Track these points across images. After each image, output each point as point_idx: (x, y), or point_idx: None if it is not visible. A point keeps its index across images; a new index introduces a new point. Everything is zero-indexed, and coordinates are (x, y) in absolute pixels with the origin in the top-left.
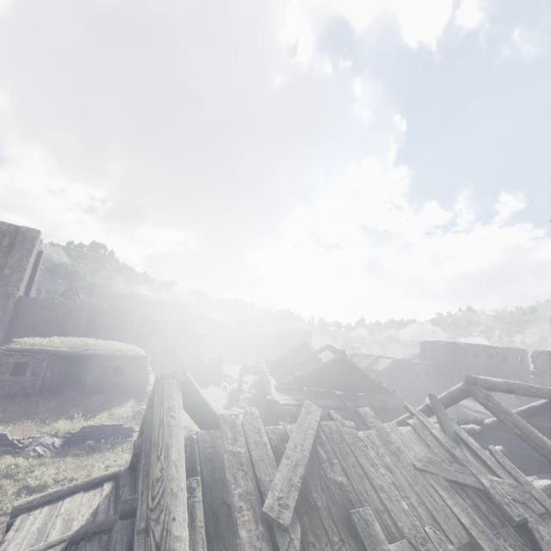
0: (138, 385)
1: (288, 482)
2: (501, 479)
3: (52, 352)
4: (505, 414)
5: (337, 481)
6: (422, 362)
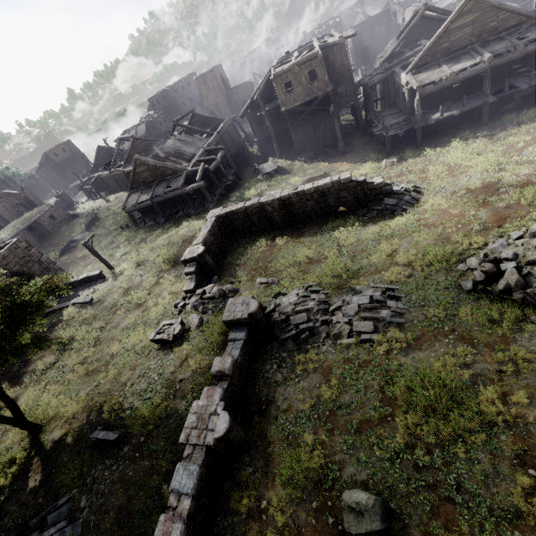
0: (66, 217)
1: (162, 154)
2: (184, 138)
3: (23, 230)
4: (183, 126)
5: (166, 152)
6: (158, 115)
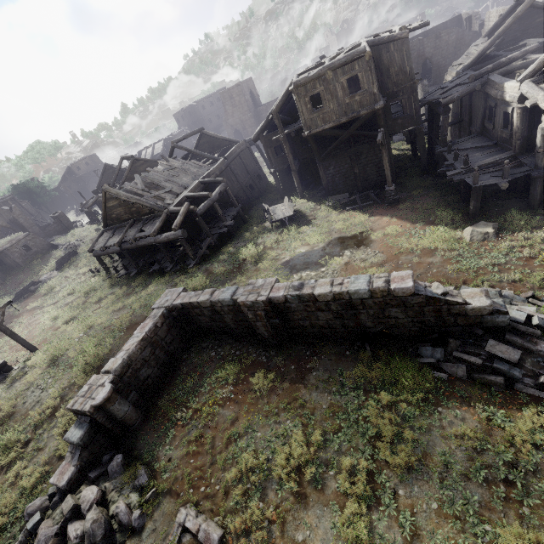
0: (45, 247)
1: (141, 186)
2: (179, 164)
3: None
4: (182, 148)
5: (149, 182)
6: (179, 132)
